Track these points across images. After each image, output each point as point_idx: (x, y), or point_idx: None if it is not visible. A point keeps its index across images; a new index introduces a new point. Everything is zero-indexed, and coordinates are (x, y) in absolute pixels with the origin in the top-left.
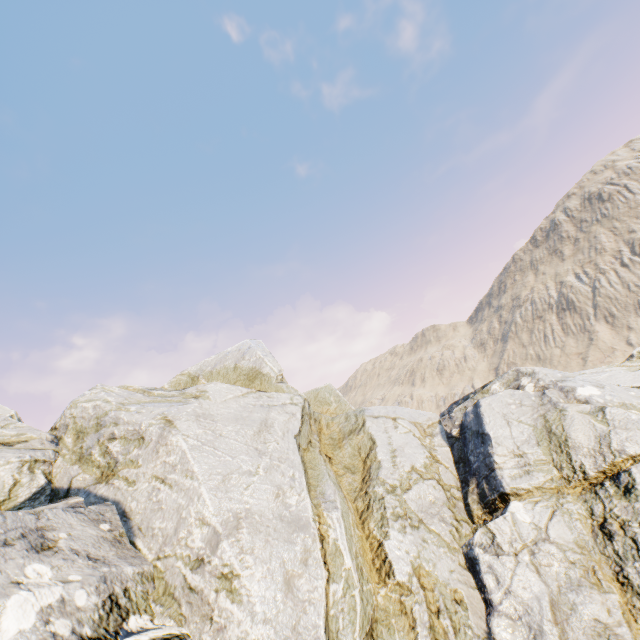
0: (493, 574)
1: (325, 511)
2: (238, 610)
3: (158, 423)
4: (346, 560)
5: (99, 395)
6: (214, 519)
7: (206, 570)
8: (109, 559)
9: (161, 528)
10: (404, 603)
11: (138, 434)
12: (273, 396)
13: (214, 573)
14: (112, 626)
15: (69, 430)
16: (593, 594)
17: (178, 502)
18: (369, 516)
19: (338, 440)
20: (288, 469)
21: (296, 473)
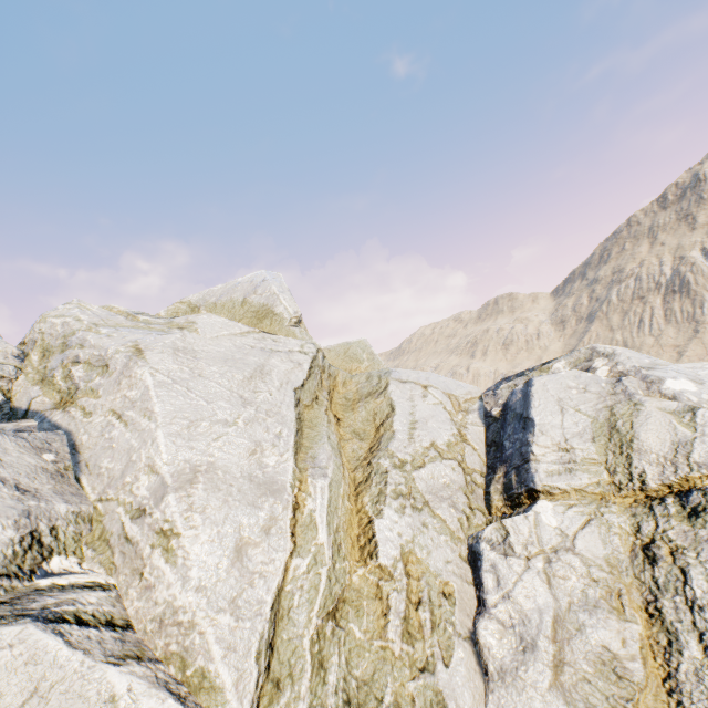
0: (495, 574)
1: (310, 477)
2: (170, 572)
3: (126, 351)
4: (320, 534)
5: (72, 311)
6: (165, 468)
7: (146, 522)
8: (42, 493)
9: (108, 468)
10: (381, 588)
11: (103, 361)
12: (280, 340)
13: (153, 527)
14: (28, 564)
15: (36, 347)
16: (610, 619)
17: (130, 443)
18: (366, 489)
19: (353, 401)
20: (275, 425)
21: (284, 431)
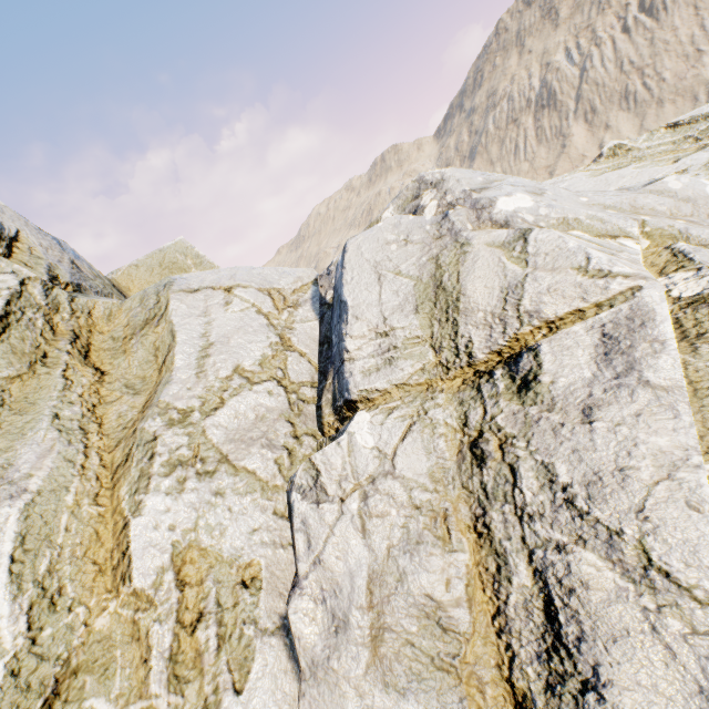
0: (306, 534)
1: None
2: None
3: None
4: None
5: None
6: None
7: None
8: None
9: None
10: (139, 624)
11: None
12: None
13: None
14: None
15: None
16: (434, 556)
17: None
18: (124, 475)
19: (123, 340)
20: None
21: None
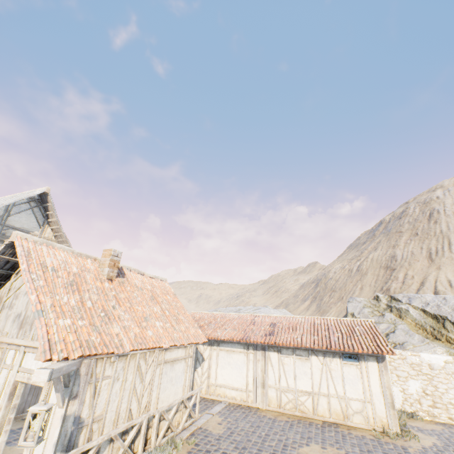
0: None
1: None
2: None
3: None
4: None
5: None
6: None
7: None
8: None
9: None
10: None
11: None
12: None
13: None
14: None
15: None
16: None
17: None
18: None
19: None
20: None
21: None
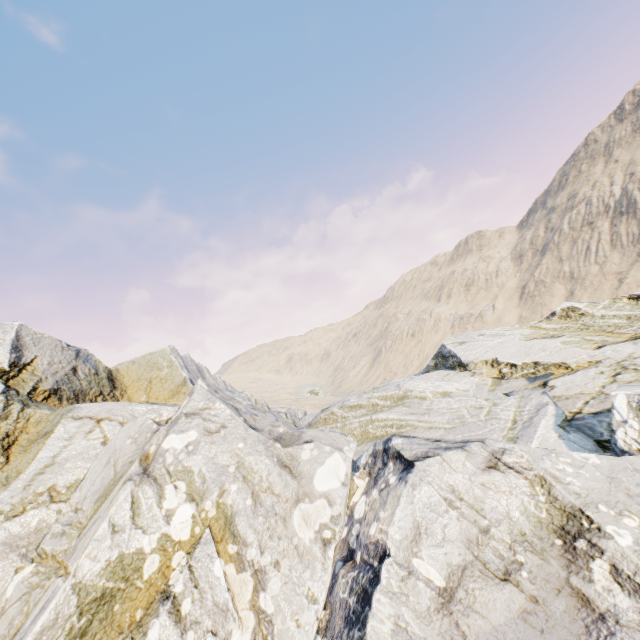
0: None
1: None
2: None
3: None
4: None
5: None
6: None
7: None
8: None
9: None
10: None
11: None
12: None
13: None
14: None
15: None
16: None
17: None
18: None
19: (31, 442)
20: None
21: None
